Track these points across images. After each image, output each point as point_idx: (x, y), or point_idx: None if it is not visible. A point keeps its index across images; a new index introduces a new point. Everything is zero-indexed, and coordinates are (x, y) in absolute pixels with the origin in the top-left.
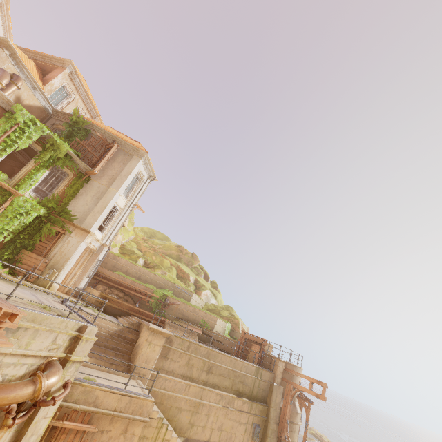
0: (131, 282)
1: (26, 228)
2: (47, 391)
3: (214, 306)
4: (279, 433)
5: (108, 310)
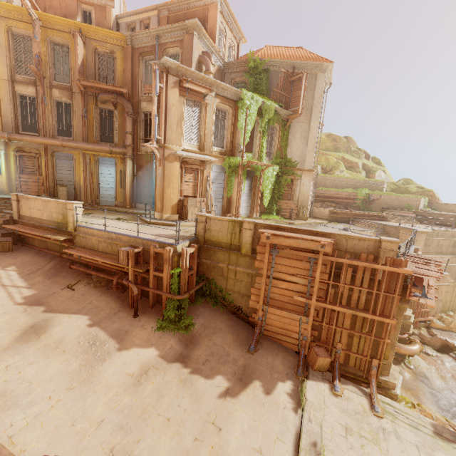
0: (335, 192)
1: (274, 186)
2: None
3: (392, 184)
4: None
5: (339, 220)
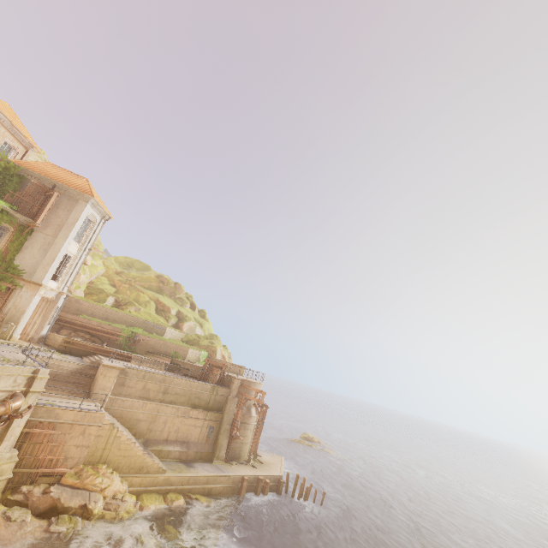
0: (97, 323)
1: None
2: (17, 411)
3: (197, 336)
4: (232, 431)
5: (74, 352)
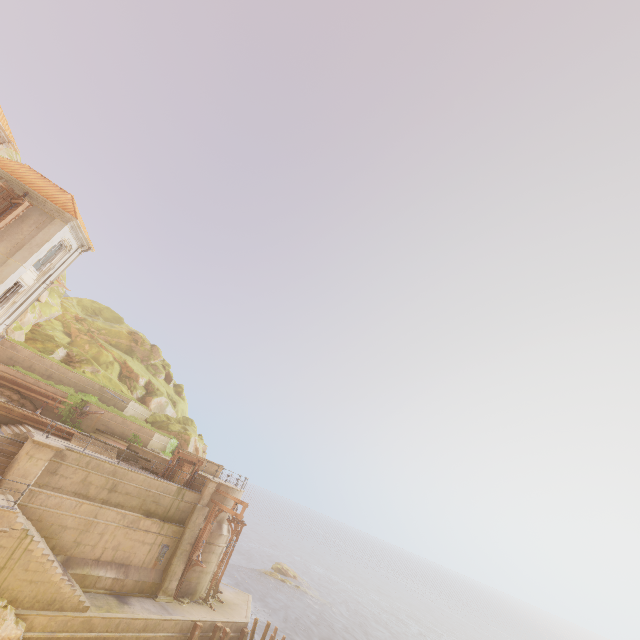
0: (35, 381)
1: None
2: None
3: (167, 417)
4: (192, 553)
5: None
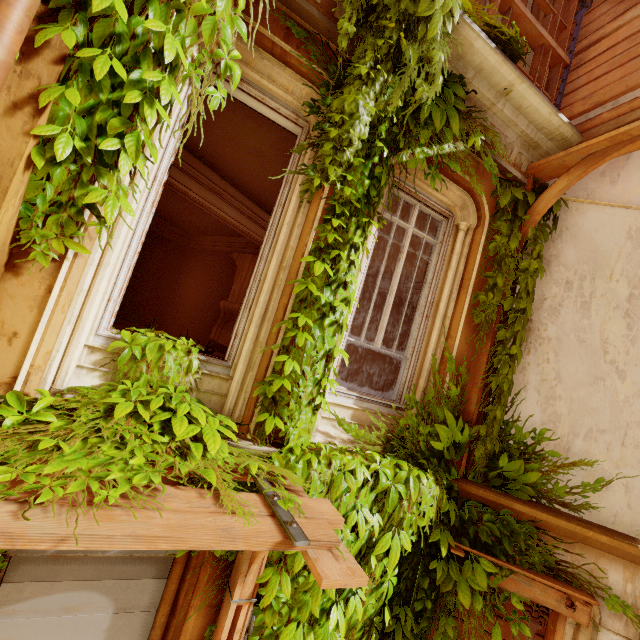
0: None
1: (384, 637)
2: None
3: None
4: None
5: None
